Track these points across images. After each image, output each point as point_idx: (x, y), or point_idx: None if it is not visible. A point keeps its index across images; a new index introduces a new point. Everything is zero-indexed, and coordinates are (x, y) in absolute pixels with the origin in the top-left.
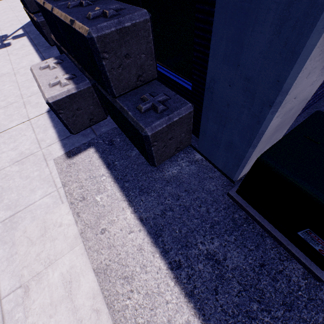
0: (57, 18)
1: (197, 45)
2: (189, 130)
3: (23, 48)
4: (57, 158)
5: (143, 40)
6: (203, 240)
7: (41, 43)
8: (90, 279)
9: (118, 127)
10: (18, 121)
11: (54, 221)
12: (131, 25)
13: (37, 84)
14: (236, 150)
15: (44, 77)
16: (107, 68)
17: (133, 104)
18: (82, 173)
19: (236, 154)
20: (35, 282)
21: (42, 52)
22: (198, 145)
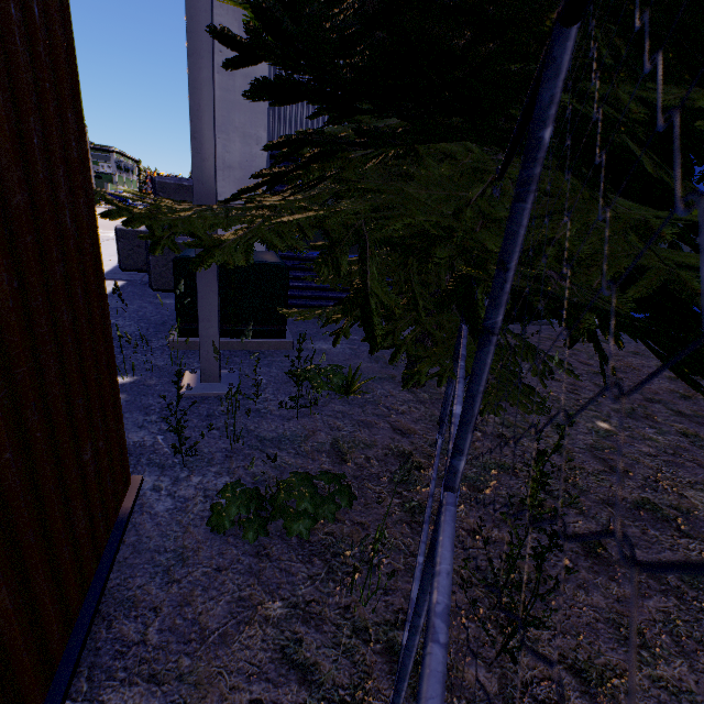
0: None
1: None
2: None
3: None
4: None
5: None
6: (121, 320)
7: None
8: None
9: None
10: None
11: None
12: (189, 185)
13: None
14: None
15: None
16: None
17: None
18: None
19: None
20: None
21: None
22: None
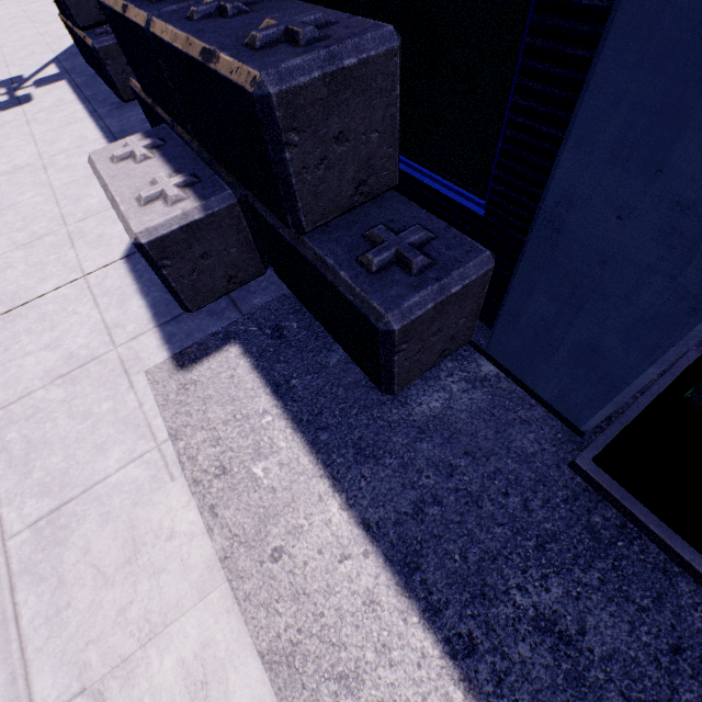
0: (162, 44)
1: (520, 112)
2: (476, 310)
3: (60, 107)
4: (155, 368)
5: (379, 100)
6: (522, 582)
7: (101, 97)
8: (253, 677)
9: (292, 295)
10: (60, 280)
11: (156, 526)
12: (358, 63)
13: (108, 197)
14: (605, 365)
15: (123, 181)
16: (292, 166)
17: (347, 251)
18: (215, 408)
19: (604, 374)
20: (118, 682)
21: (104, 116)
22: (489, 343)
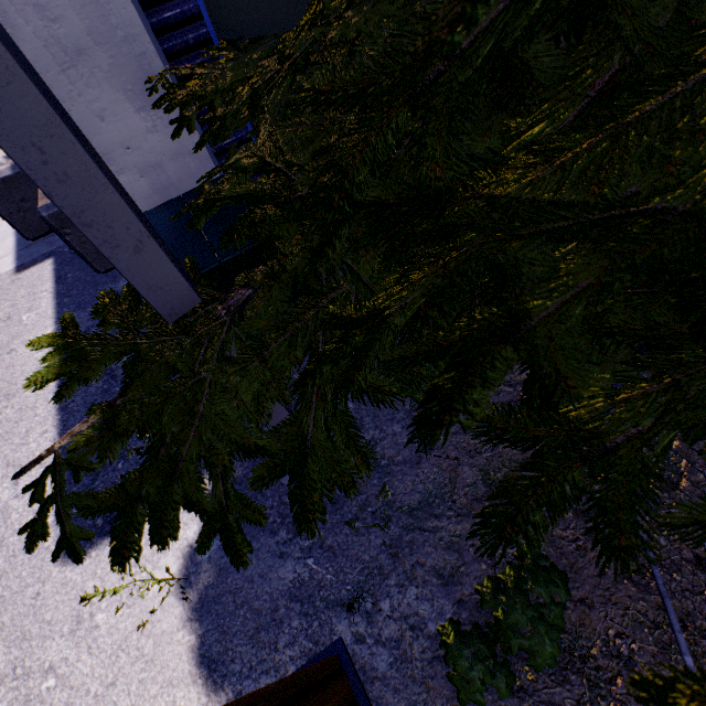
0: None
1: None
2: None
3: None
4: (5, 273)
5: None
6: None
7: None
8: None
9: None
10: None
11: None
12: None
13: None
14: None
15: None
16: None
17: None
18: (23, 290)
19: None
20: None
21: None
22: None
